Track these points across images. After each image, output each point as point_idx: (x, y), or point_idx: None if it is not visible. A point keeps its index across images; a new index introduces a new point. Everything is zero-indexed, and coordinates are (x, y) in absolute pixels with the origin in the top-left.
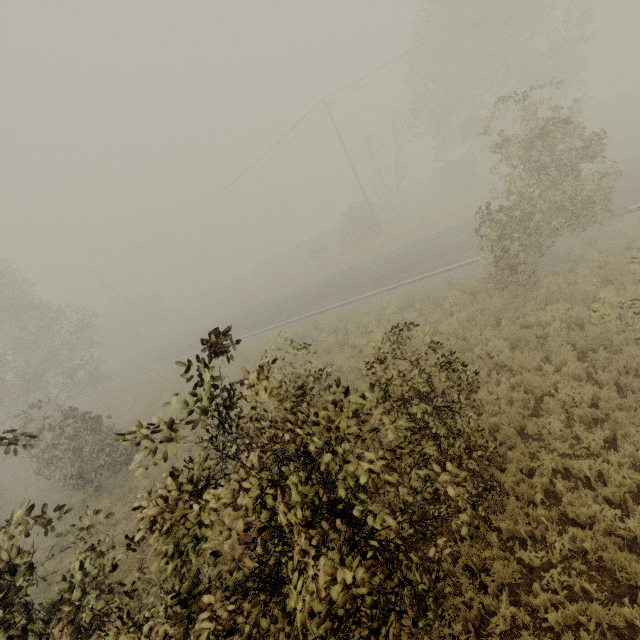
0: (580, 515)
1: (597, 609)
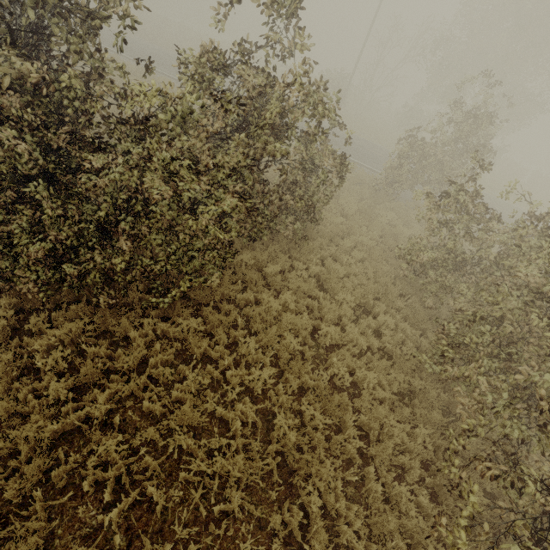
0: (330, 267)
1: (311, 287)
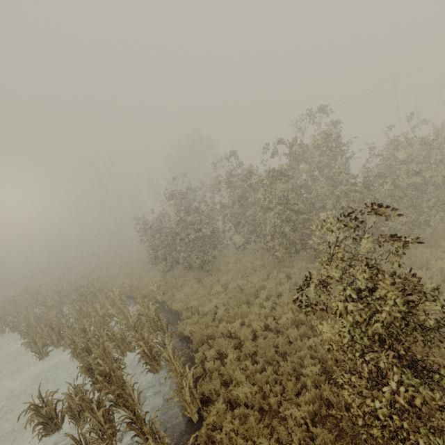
0: None
1: None
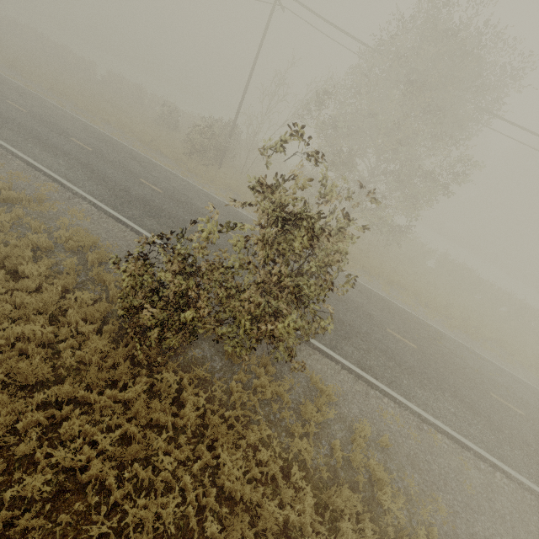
0: None
1: None
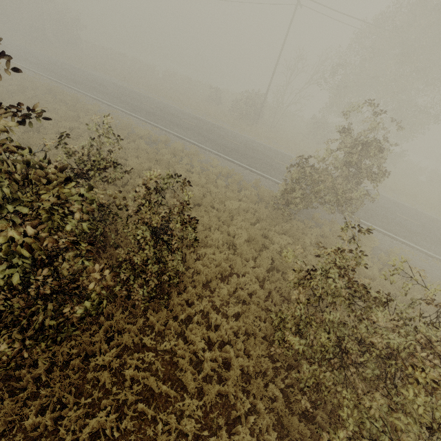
0: (189, 337)
1: (152, 380)
